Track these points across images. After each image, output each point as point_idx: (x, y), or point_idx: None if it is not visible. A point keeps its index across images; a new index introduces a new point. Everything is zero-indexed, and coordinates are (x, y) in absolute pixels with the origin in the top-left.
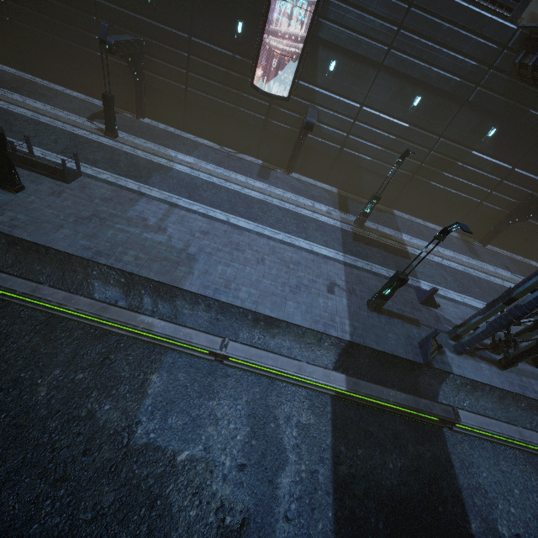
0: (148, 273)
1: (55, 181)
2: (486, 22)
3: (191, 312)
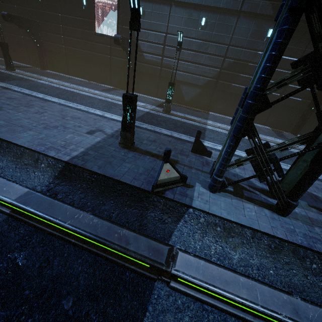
0: None
1: None
2: None
3: None
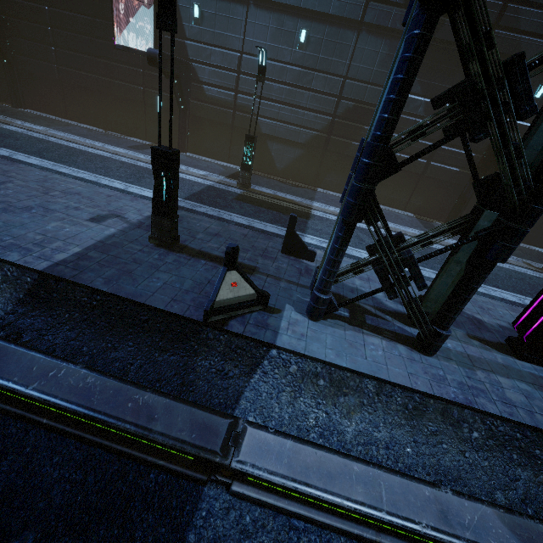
0: None
1: None
2: None
3: None
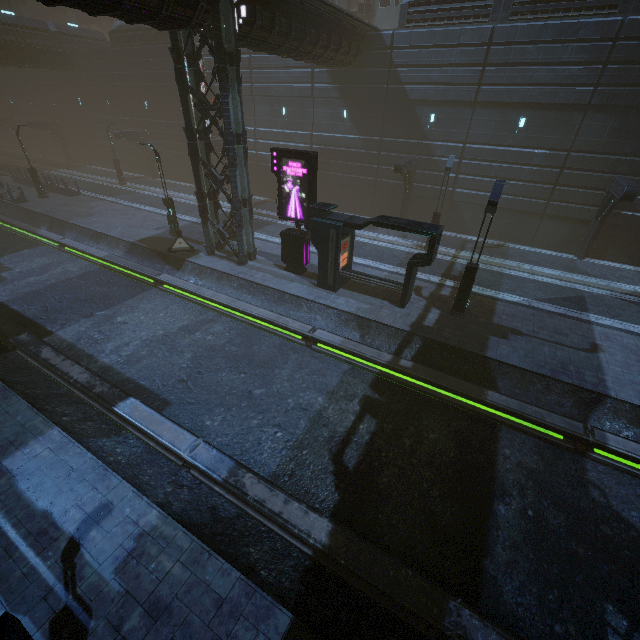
0: (60, 217)
1: (66, 196)
2: None
3: (69, 234)
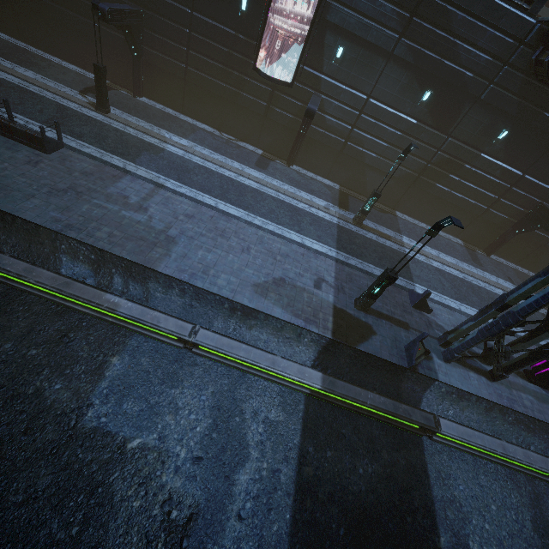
0: (120, 251)
1: (34, 150)
2: (503, 13)
3: (164, 296)
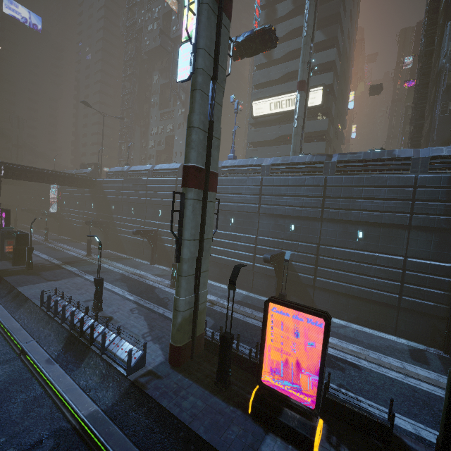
0: None
1: None
2: None
3: None
